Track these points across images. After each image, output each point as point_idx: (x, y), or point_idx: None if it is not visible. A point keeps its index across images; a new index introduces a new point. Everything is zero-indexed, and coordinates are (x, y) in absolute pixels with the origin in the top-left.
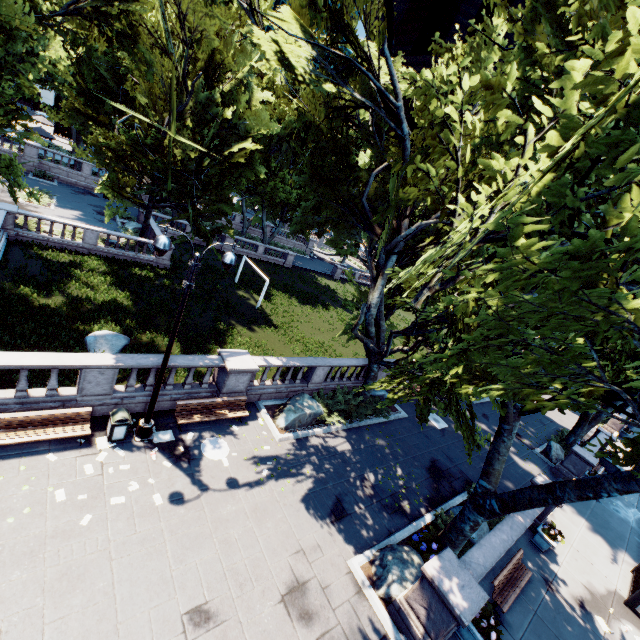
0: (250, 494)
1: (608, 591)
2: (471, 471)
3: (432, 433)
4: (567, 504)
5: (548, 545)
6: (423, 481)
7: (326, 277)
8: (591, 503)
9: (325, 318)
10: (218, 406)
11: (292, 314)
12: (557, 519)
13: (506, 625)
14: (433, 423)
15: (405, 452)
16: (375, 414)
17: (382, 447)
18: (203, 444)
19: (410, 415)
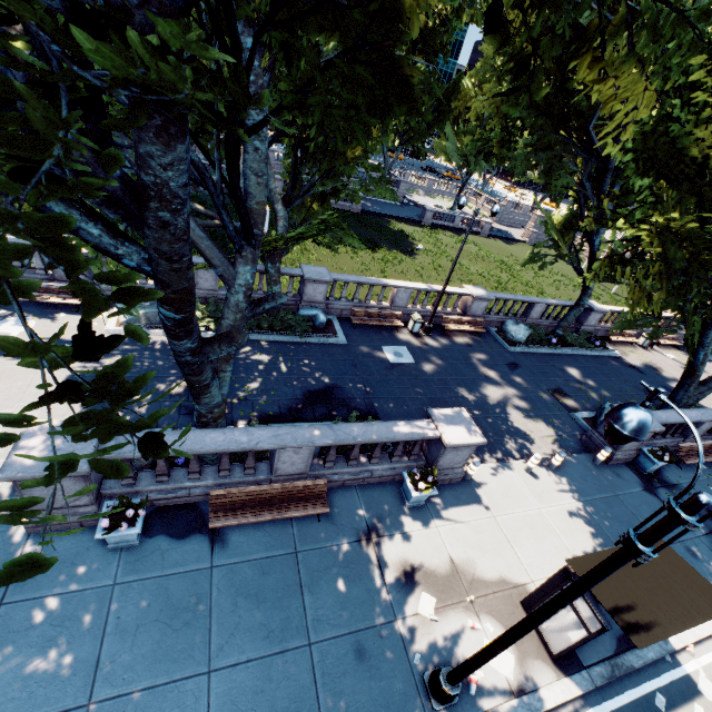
0: (9, 362)
1: (502, 580)
2: (392, 408)
3: (371, 364)
4: (558, 477)
5: (411, 495)
6: (283, 400)
7: (410, 223)
8: (626, 489)
9: (361, 259)
10: (45, 291)
11: (312, 252)
12: (504, 485)
13: (219, 546)
14: (387, 356)
15: (291, 371)
16: (278, 330)
17: (258, 361)
18: (6, 320)
19: (354, 343)
